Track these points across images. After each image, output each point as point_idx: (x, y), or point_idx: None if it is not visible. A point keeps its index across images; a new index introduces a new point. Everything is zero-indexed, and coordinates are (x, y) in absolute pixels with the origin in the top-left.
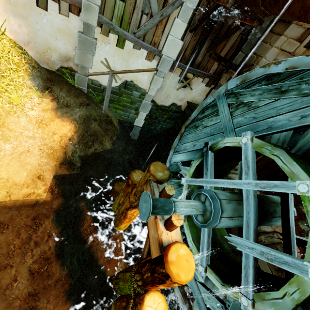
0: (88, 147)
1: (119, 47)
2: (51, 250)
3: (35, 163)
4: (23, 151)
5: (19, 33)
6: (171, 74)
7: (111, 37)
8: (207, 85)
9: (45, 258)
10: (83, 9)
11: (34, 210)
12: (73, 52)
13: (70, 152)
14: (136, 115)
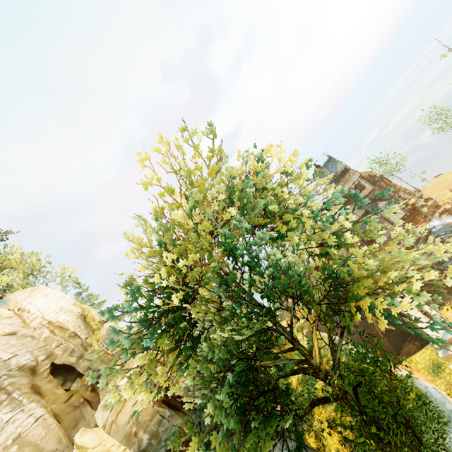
0: None
1: None
2: None
3: None
4: None
5: None
6: None
7: None
8: None
9: None
10: None
11: None
12: None
13: None
14: None
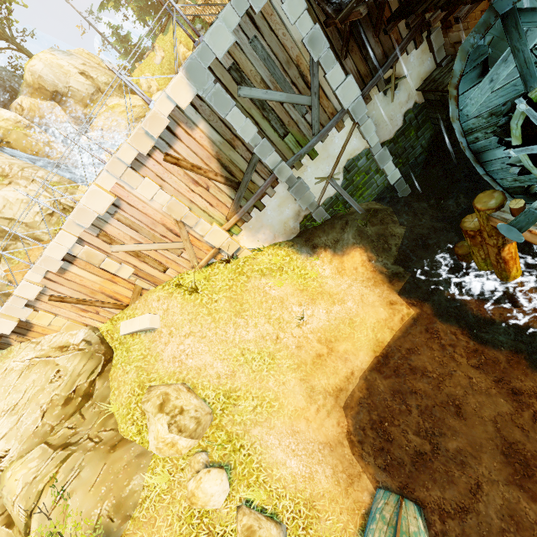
0: (388, 250)
1: (315, 158)
2: (469, 342)
3: (376, 298)
4: (360, 298)
5: (267, 237)
6: (370, 104)
7: (304, 161)
8: (417, 45)
9: (473, 351)
10: (278, 176)
11: (419, 326)
12: (296, 205)
13: (382, 268)
14: (383, 175)
